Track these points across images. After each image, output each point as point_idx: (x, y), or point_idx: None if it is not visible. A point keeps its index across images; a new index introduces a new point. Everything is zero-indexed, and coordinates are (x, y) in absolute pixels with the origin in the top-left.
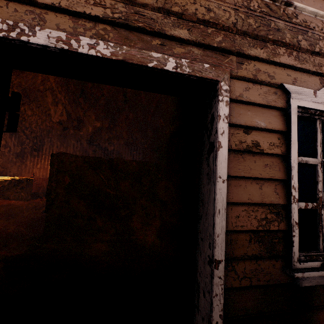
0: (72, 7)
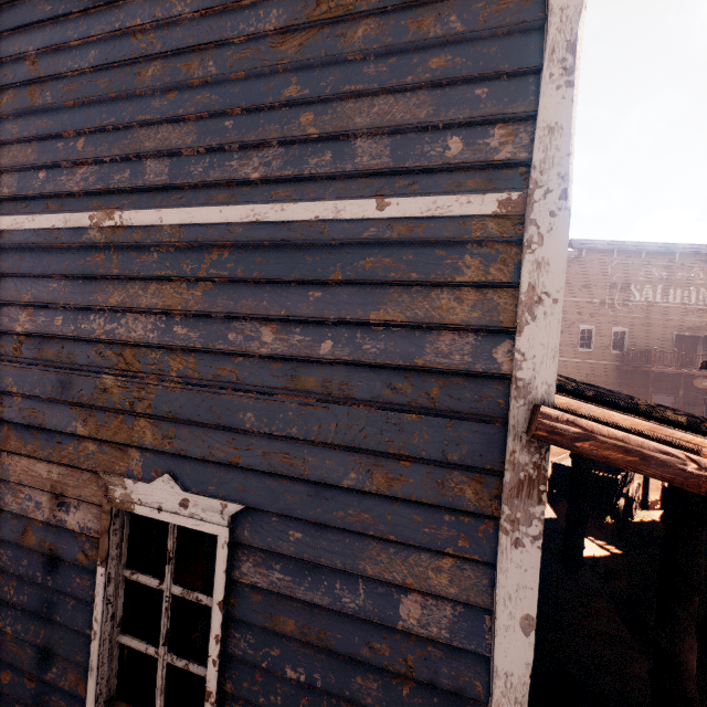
0: (682, 328)
